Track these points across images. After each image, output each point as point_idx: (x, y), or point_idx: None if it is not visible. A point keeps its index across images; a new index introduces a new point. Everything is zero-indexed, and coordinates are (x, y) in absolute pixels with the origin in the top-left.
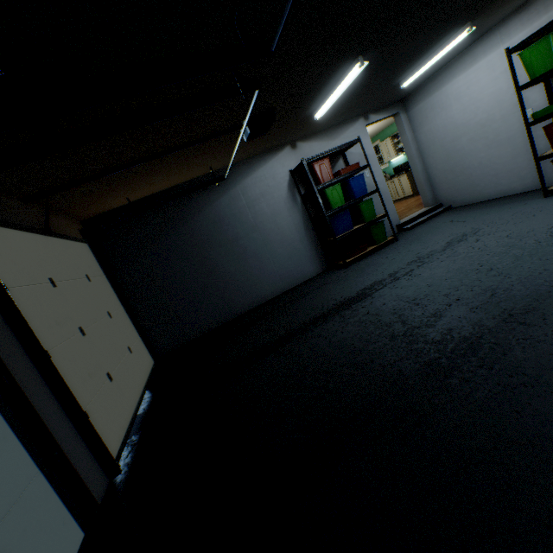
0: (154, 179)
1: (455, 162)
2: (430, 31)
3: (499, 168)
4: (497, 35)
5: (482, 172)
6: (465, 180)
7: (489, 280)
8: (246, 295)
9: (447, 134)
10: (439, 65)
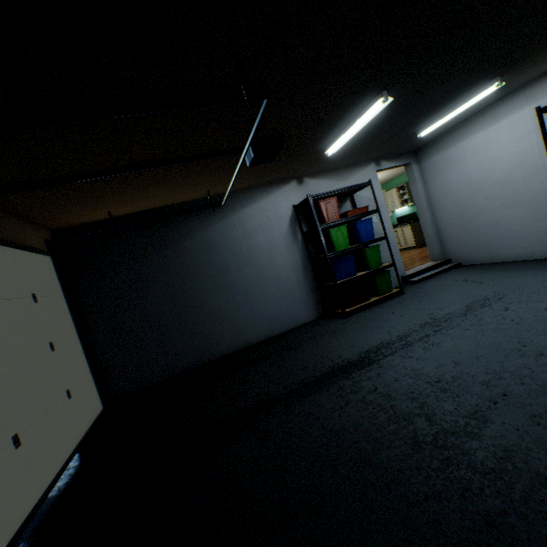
0: (141, 194)
1: (468, 219)
2: (460, 78)
3: (518, 229)
4: (521, 97)
5: (498, 232)
6: (478, 237)
7: (544, 370)
8: (228, 335)
9: (461, 189)
10: (458, 120)
